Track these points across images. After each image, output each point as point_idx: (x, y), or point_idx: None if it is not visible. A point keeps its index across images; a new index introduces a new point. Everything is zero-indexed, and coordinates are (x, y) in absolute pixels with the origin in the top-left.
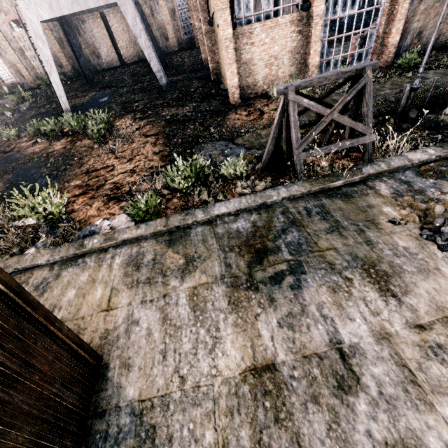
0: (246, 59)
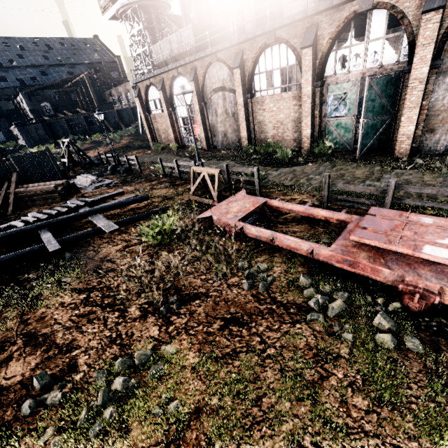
0: (157, 128)
